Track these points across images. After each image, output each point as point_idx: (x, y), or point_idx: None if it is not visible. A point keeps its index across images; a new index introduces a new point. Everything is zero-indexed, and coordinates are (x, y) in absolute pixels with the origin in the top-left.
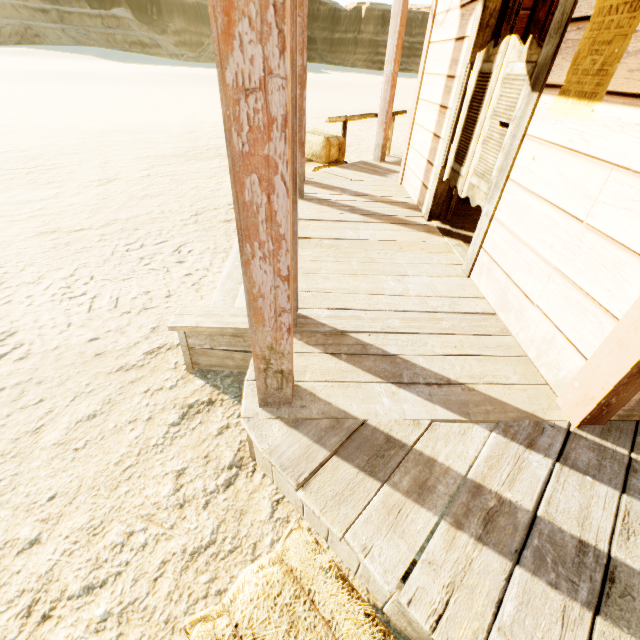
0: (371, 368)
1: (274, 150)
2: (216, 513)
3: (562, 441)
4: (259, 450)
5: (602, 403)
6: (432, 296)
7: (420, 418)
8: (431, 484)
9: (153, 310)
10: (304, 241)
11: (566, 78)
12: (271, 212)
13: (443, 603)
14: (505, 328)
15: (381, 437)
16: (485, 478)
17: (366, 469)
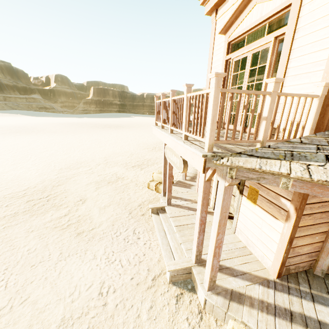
0: (225, 273)
1: (221, 244)
2: (203, 328)
3: (274, 284)
4: (213, 304)
5: (278, 272)
6: (228, 243)
7: (243, 285)
8: (253, 302)
9: (143, 262)
10: (183, 226)
11: (247, 196)
12: (219, 252)
13: (266, 328)
14: (250, 251)
15: (237, 293)
16: (262, 298)
17: (238, 302)
